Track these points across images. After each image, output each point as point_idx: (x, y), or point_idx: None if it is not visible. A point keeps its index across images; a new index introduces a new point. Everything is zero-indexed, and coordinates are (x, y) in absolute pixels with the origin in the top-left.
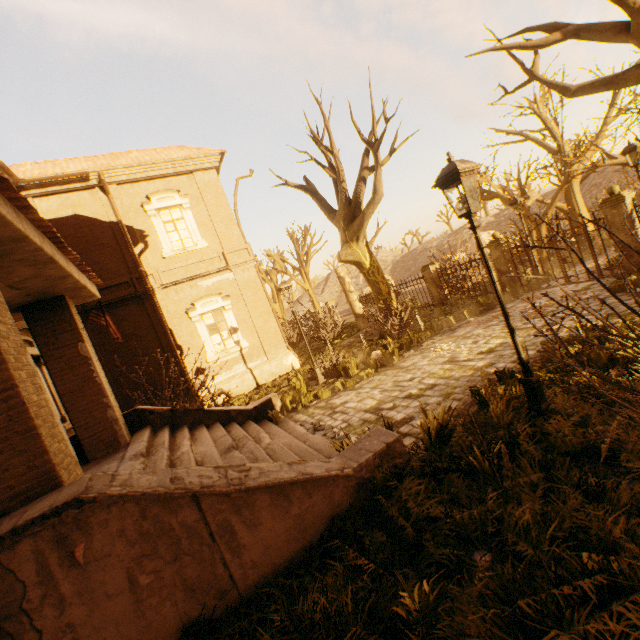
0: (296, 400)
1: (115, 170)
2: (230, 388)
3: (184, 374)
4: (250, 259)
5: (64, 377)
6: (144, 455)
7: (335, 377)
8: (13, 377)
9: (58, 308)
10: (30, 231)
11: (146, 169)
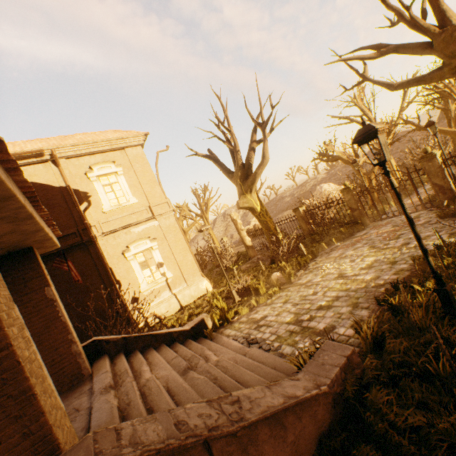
0: (222, 318)
1: (64, 148)
2: (160, 311)
3: (122, 303)
4: (170, 210)
5: (32, 319)
6: (113, 387)
7: (246, 295)
8: (7, 336)
9: (27, 258)
10: (16, 190)
11: (89, 146)
